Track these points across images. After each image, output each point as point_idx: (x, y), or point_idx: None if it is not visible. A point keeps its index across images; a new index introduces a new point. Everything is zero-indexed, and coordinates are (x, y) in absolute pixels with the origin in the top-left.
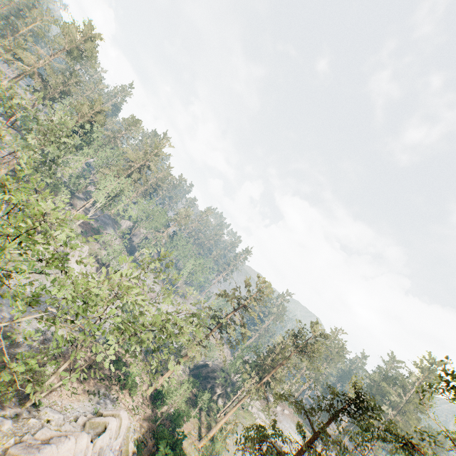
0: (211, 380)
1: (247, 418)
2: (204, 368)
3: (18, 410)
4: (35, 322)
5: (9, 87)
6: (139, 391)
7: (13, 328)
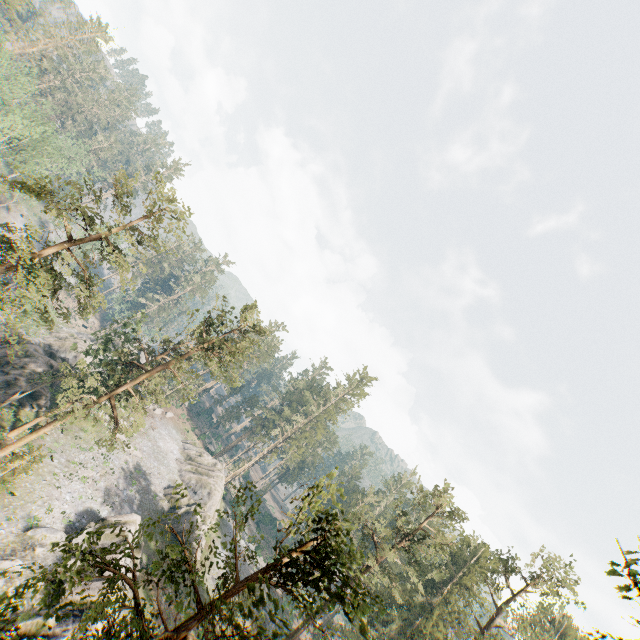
0: (13, 369)
1: (88, 431)
2: (4, 347)
3: None
4: None
5: None
6: None
7: None
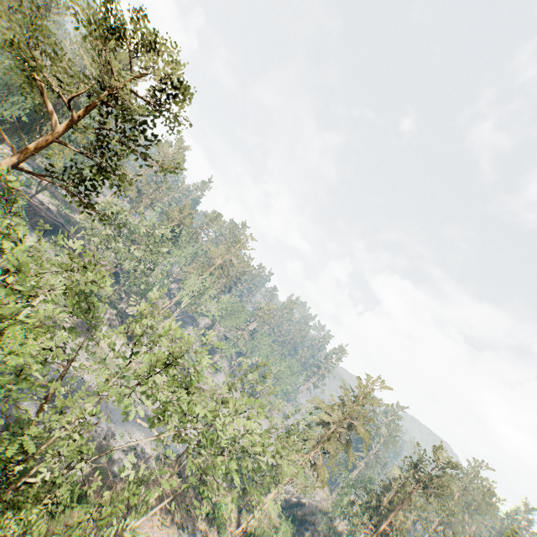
0: (309, 525)
1: None
2: (299, 508)
3: (117, 536)
4: (126, 435)
5: (122, 209)
6: (227, 530)
7: (110, 441)
